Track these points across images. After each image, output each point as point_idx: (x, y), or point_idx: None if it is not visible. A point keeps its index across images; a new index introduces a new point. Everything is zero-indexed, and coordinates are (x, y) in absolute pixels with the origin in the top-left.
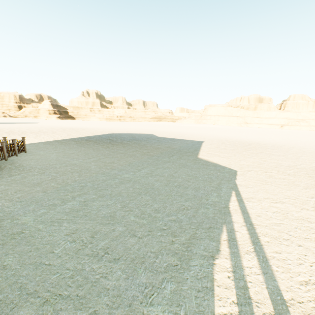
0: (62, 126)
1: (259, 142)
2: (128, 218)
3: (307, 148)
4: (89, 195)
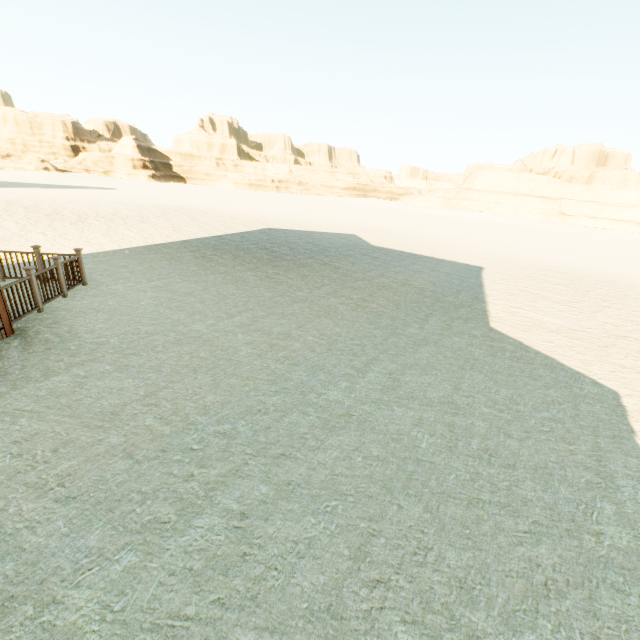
0: (160, 202)
1: (617, 278)
2: (387, 633)
3: None
4: (251, 481)
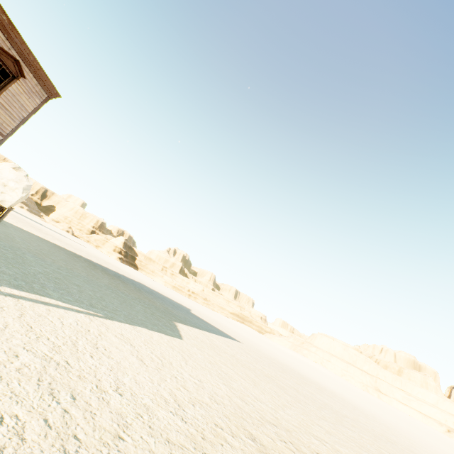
0: (103, 258)
1: (340, 395)
2: None
3: (419, 444)
4: None
